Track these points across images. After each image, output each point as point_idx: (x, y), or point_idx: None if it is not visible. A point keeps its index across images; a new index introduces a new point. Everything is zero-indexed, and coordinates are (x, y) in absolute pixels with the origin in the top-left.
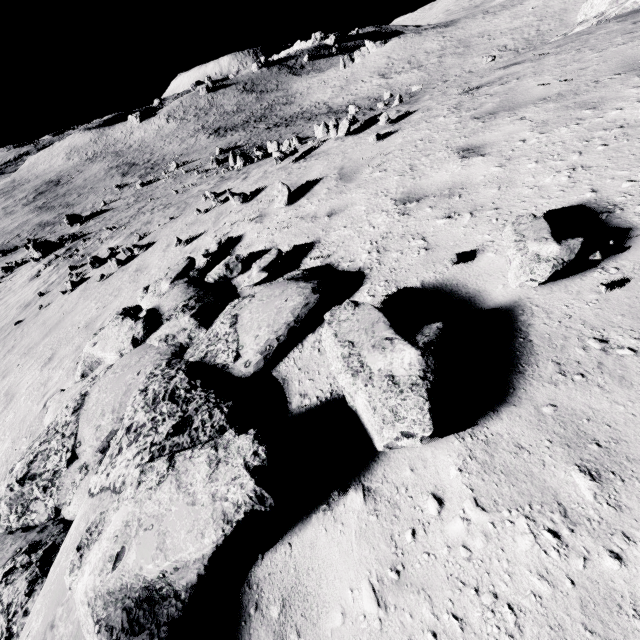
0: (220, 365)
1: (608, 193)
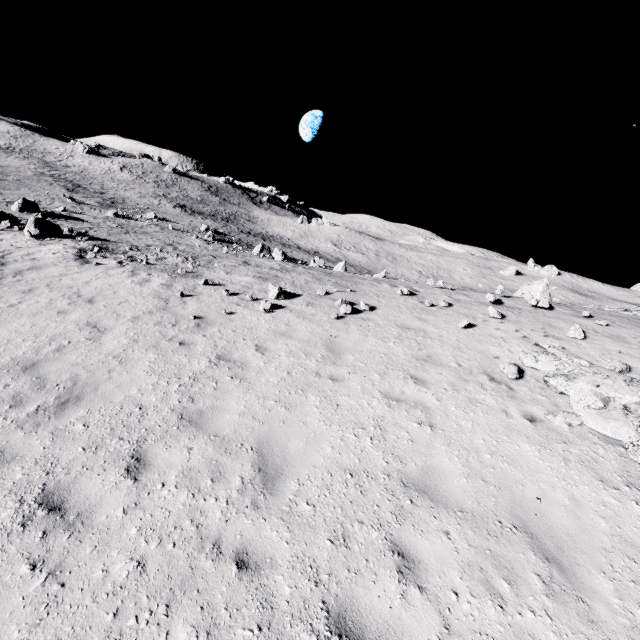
0: None
1: None
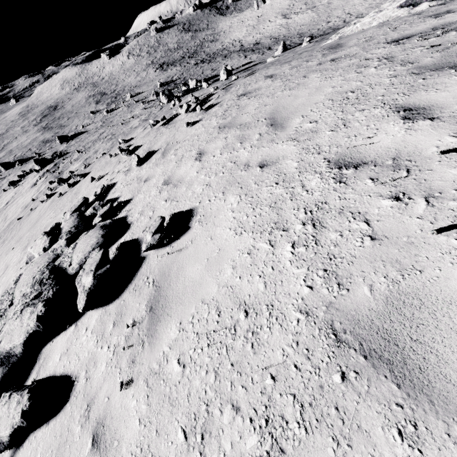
0: (64, 268)
1: (201, 205)
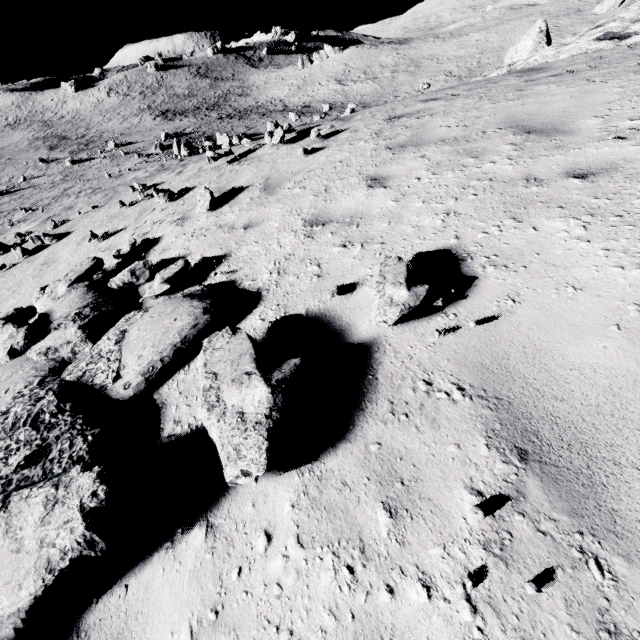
0: (98, 386)
1: (466, 241)
